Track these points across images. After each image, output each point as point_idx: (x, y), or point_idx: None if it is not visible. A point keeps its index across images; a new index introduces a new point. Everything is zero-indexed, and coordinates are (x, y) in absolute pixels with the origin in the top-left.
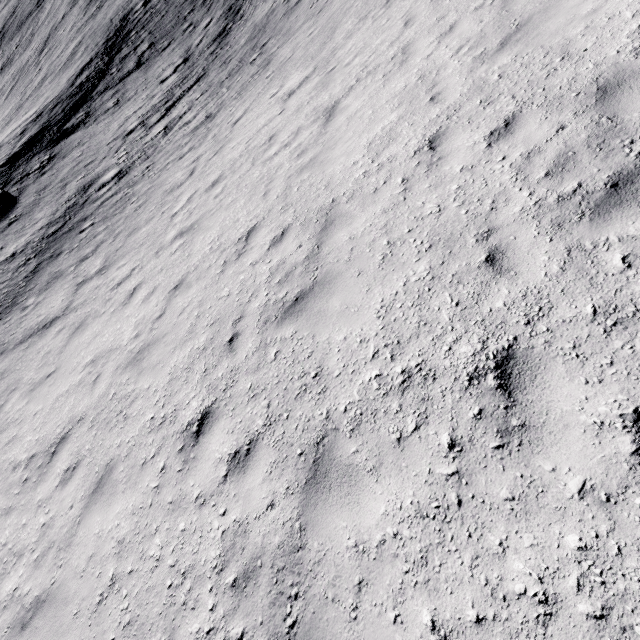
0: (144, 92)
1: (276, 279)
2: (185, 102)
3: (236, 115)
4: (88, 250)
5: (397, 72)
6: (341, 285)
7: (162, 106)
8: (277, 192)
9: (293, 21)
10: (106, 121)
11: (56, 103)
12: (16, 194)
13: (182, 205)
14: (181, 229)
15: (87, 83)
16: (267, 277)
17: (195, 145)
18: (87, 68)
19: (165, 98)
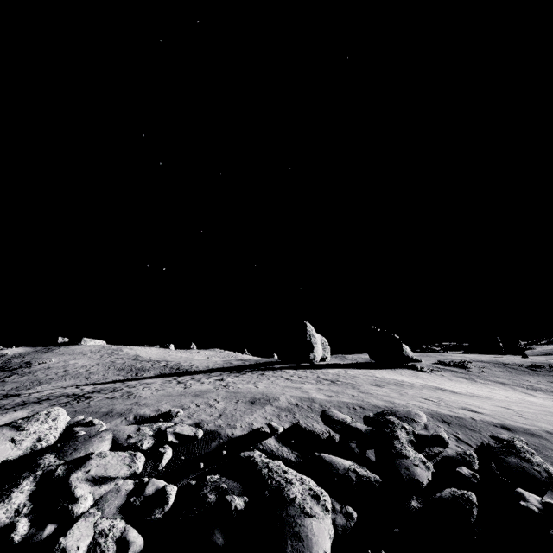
0: None
1: None
2: None
3: None
4: None
5: None
6: None
7: None
8: None
9: None
10: None
11: None
12: None
13: None
14: None
15: None
16: None
17: None
18: None
19: None
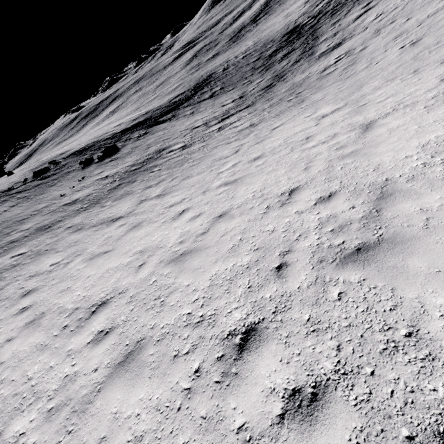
0: (210, 109)
1: (328, 228)
2: (236, 116)
3: (274, 125)
4: (153, 183)
5: (442, 105)
6: (422, 248)
7: (220, 117)
8: (319, 168)
9: (324, 82)
10: (183, 120)
11: (158, 108)
12: (120, 147)
13: (227, 168)
14: (226, 181)
15: (178, 102)
16: (316, 224)
17: (240, 138)
18: (181, 95)
19: (223, 113)
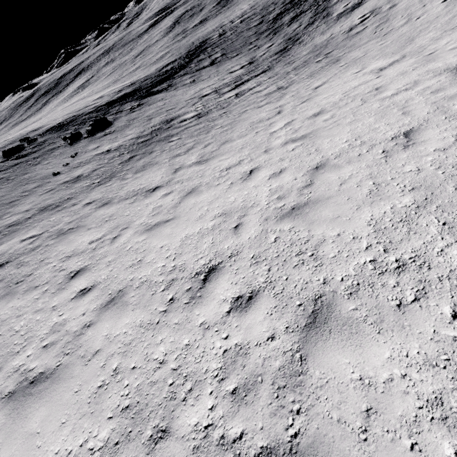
0: (216, 77)
1: None
2: (253, 82)
3: (314, 85)
4: (180, 151)
5: None
6: None
7: (232, 84)
8: (425, 110)
9: (356, 41)
10: (184, 89)
11: (146, 78)
12: (111, 120)
13: (280, 127)
14: (290, 138)
15: (171, 70)
16: None
17: (272, 101)
18: (172, 64)
19: (235, 80)
